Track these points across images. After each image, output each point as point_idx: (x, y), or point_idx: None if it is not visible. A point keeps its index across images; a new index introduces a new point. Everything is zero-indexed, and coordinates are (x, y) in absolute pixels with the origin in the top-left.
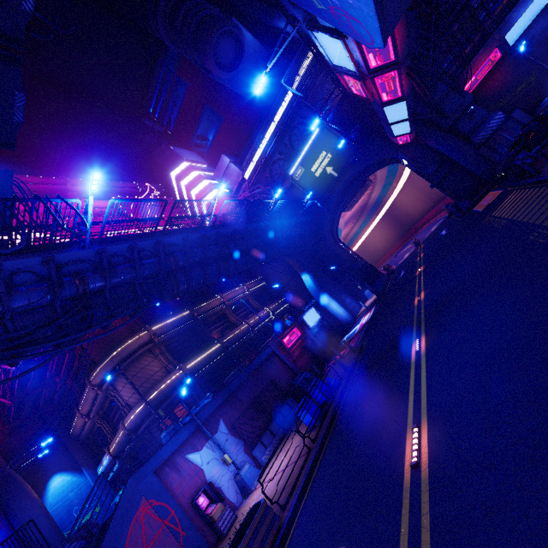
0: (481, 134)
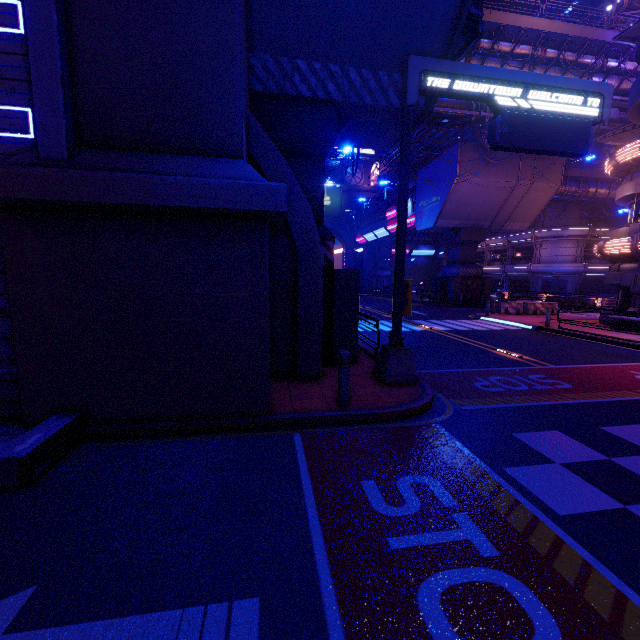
0: (380, 272)
